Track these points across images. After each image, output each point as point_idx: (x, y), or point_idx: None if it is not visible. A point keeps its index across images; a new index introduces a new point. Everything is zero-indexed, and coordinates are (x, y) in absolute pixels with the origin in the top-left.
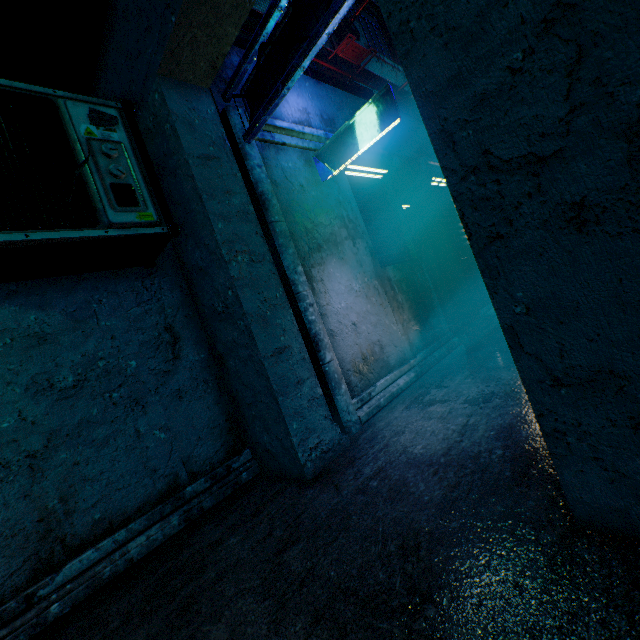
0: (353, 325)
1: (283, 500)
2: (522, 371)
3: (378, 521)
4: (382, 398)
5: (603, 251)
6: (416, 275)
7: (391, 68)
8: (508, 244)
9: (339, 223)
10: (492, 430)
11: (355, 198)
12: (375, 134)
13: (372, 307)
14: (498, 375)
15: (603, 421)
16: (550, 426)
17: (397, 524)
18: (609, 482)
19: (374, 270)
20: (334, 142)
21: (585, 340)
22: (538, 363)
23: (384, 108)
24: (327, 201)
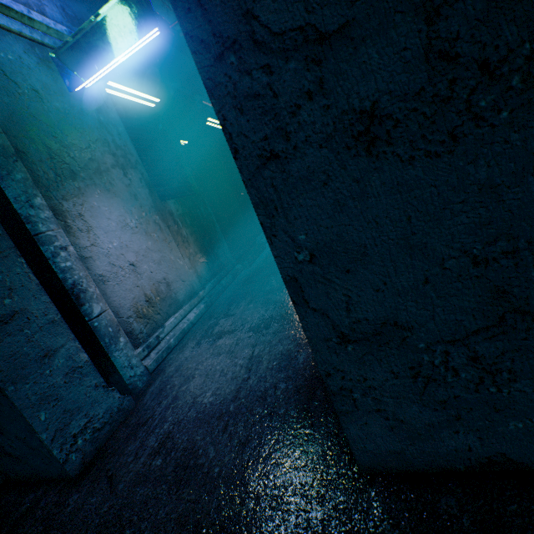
0: (131, 266)
1: (30, 527)
2: (308, 330)
3: (159, 529)
4: (172, 338)
5: (393, 181)
6: (199, 209)
7: (162, 3)
8: (286, 168)
9: (102, 148)
10: (275, 360)
11: (123, 122)
12: (133, 43)
13: (154, 244)
14: (274, 298)
15: (387, 374)
16: (337, 385)
17: (183, 527)
18: (390, 430)
19: (153, 204)
20: (80, 42)
21: (372, 290)
22: (325, 319)
23: (139, 11)
24: (82, 118)
